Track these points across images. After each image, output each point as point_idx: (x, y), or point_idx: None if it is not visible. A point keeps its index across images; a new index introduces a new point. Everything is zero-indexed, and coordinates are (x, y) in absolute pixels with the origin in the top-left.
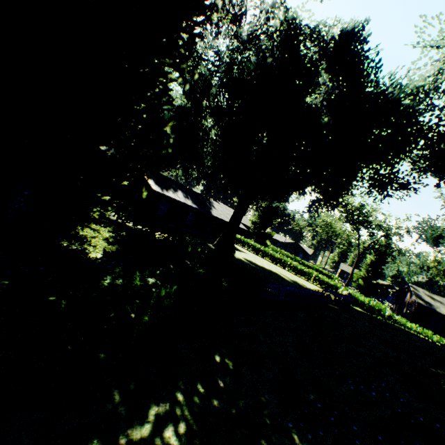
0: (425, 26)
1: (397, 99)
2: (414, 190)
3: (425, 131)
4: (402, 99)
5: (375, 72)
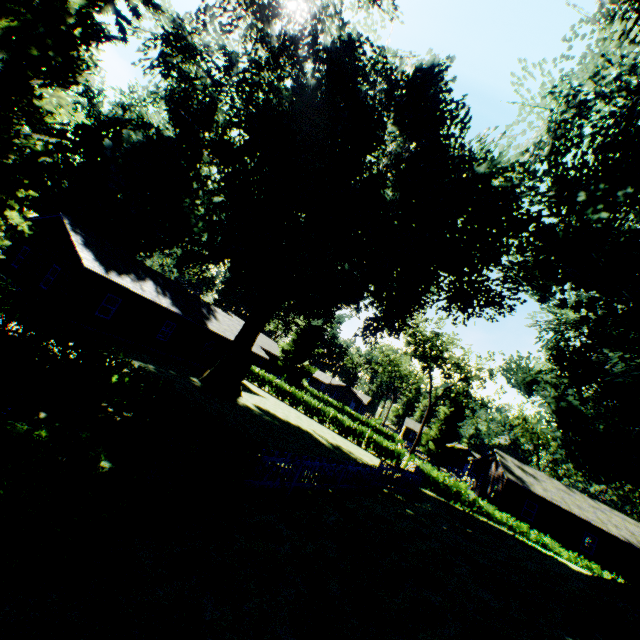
0: (524, 76)
1: (487, 175)
2: (509, 307)
3: (526, 219)
4: (492, 180)
5: (460, 128)
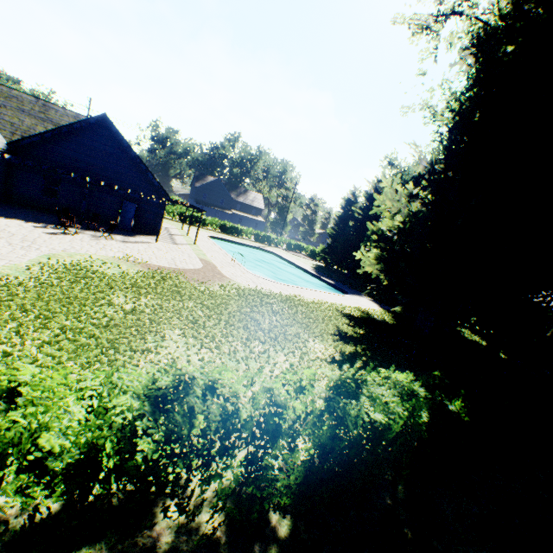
0: None
1: None
2: None
3: None
4: None
5: None
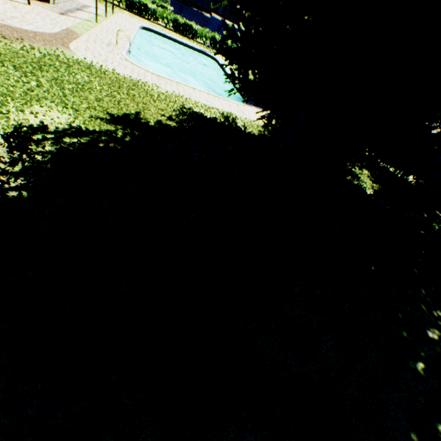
0: None
1: None
2: None
3: None
4: None
5: None
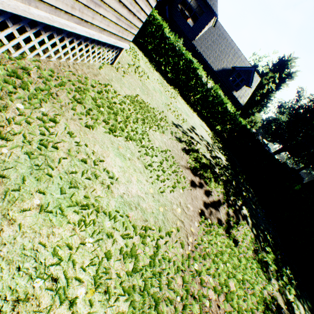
0: None
1: None
2: None
3: None
4: None
5: None
